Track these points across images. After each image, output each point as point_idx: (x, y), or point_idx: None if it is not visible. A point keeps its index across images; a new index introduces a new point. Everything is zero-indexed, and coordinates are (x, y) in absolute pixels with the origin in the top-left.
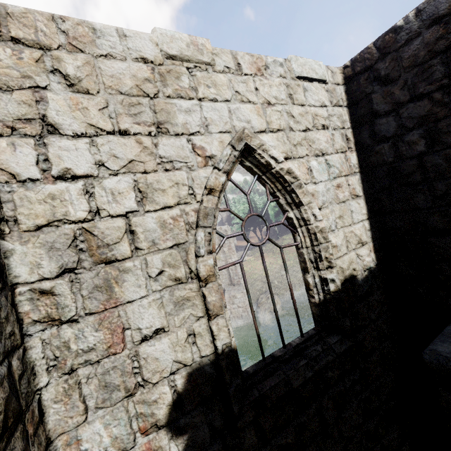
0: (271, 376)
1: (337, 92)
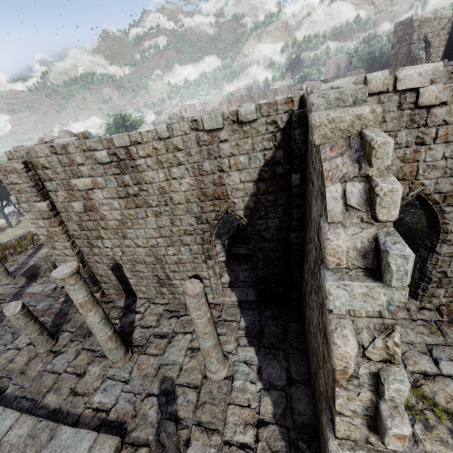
0: None
1: (450, 20)
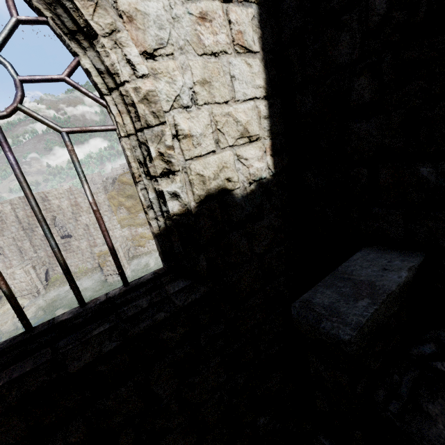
0: (24, 360)
1: None
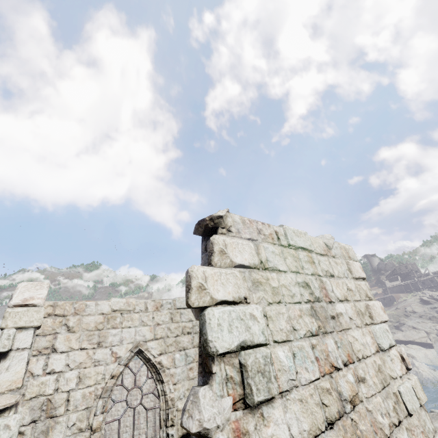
0: None
1: None
